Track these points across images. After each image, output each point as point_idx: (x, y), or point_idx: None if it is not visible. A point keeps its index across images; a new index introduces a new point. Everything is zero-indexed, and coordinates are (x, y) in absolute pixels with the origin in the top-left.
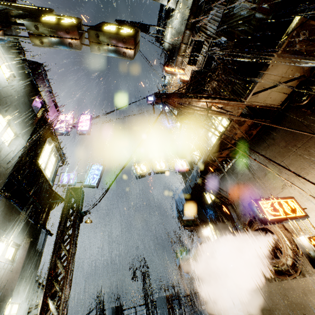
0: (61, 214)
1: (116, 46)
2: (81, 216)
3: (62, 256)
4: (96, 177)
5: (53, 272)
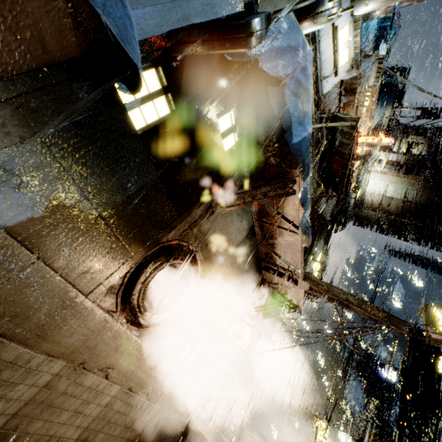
0: None
1: None
2: None
3: None
4: None
5: None
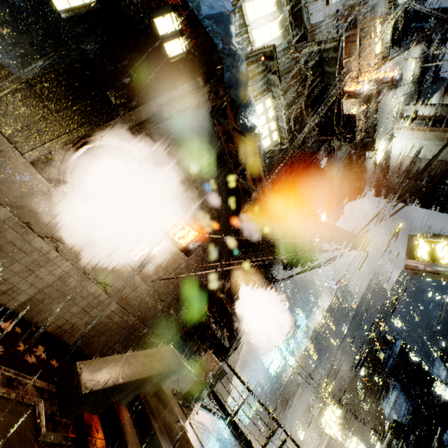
0: None
1: (426, 272)
2: None
3: None
4: None
5: None
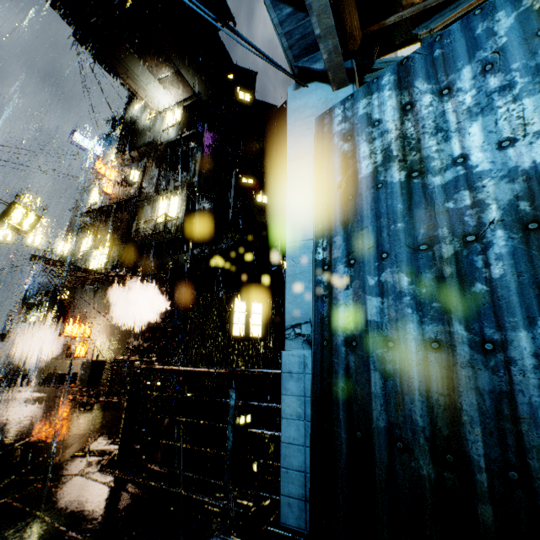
0: None
1: (15, 231)
2: None
3: None
4: None
5: None
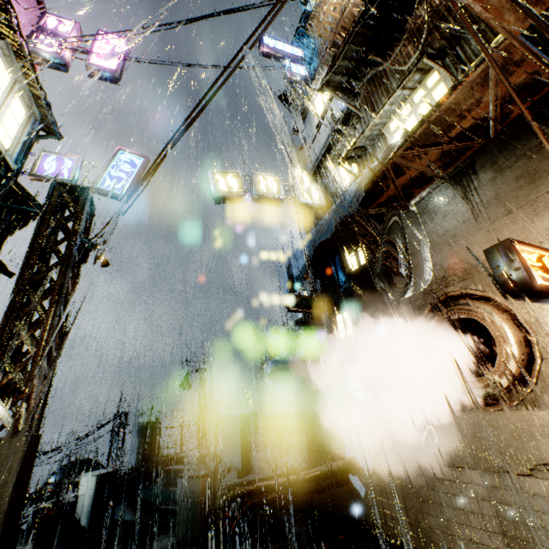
0: (34, 233)
1: None
2: (84, 249)
3: (35, 321)
4: (125, 179)
5: (8, 346)
